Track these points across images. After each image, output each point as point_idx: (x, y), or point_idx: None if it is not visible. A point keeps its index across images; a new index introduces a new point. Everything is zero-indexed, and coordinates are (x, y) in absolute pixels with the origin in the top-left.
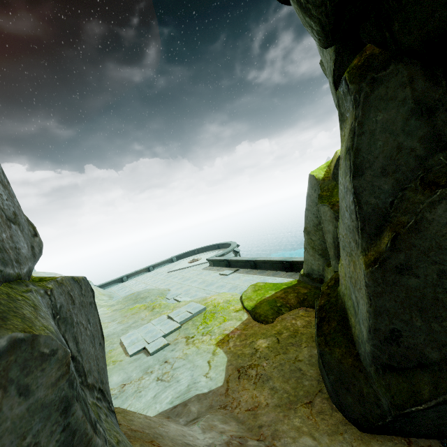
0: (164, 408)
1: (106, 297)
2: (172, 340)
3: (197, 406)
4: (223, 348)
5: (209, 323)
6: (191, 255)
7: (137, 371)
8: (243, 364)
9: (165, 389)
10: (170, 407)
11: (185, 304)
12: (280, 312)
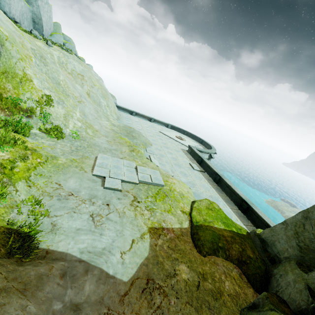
0: (73, 251)
1: (116, 116)
2: (125, 189)
3: (92, 286)
4: (152, 239)
5: (157, 202)
6: (181, 132)
7: (87, 191)
8: (155, 277)
9: (88, 232)
10: (77, 256)
11: (153, 167)
12: (216, 252)
